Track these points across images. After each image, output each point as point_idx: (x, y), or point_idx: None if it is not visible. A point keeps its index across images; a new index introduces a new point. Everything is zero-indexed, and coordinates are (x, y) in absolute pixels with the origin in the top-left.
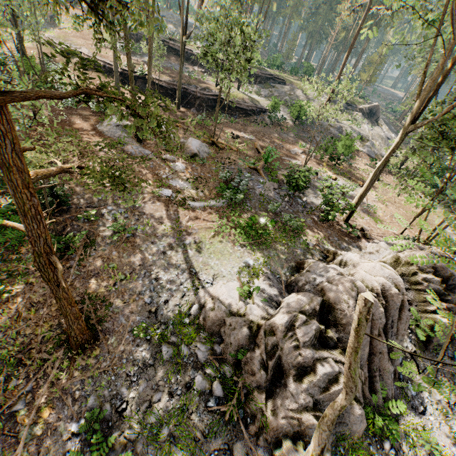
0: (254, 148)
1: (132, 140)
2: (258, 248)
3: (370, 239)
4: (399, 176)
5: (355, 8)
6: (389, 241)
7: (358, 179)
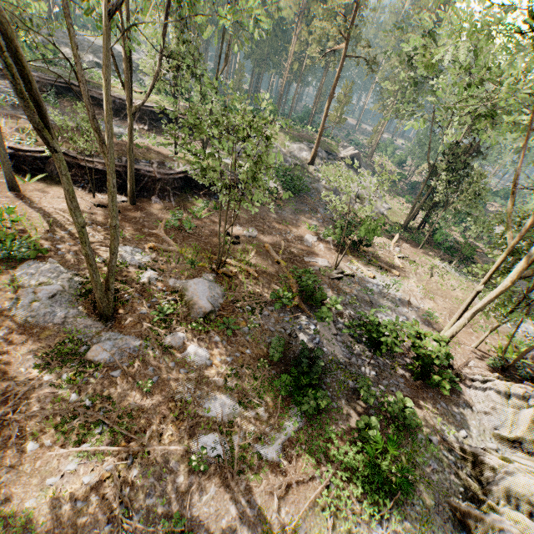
0: (267, 255)
1: (91, 320)
2: (397, 506)
3: (465, 379)
4: (410, 240)
5: (305, 39)
6: (495, 387)
7: (387, 263)
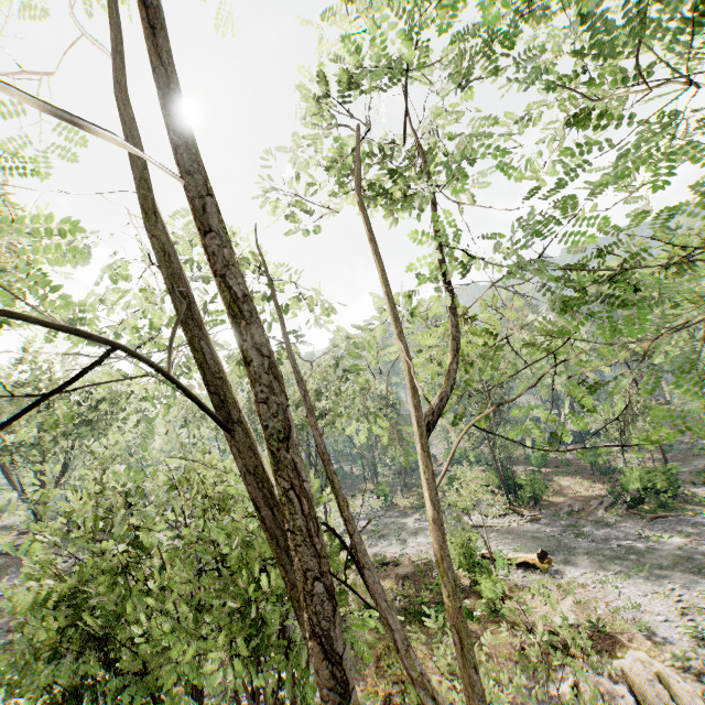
0: None
1: None
2: None
3: None
4: None
5: None
6: None
7: None
